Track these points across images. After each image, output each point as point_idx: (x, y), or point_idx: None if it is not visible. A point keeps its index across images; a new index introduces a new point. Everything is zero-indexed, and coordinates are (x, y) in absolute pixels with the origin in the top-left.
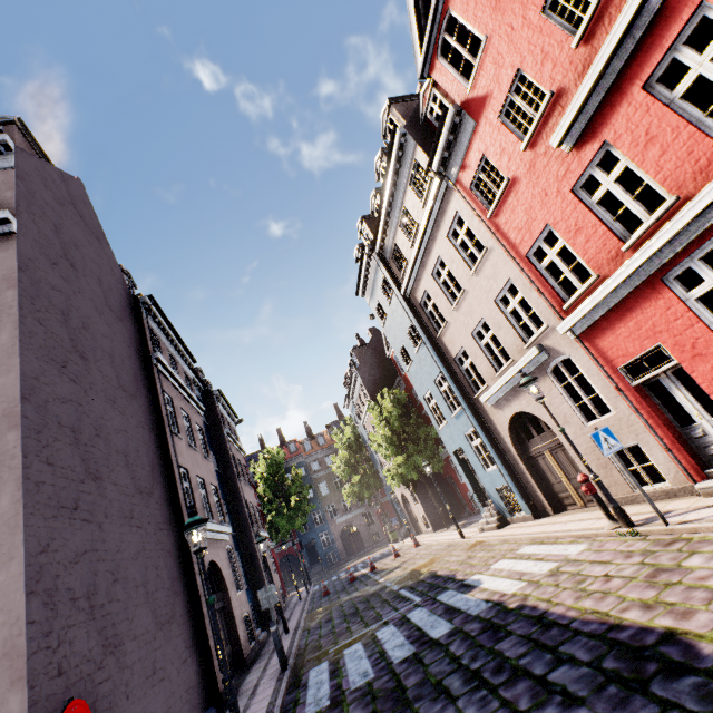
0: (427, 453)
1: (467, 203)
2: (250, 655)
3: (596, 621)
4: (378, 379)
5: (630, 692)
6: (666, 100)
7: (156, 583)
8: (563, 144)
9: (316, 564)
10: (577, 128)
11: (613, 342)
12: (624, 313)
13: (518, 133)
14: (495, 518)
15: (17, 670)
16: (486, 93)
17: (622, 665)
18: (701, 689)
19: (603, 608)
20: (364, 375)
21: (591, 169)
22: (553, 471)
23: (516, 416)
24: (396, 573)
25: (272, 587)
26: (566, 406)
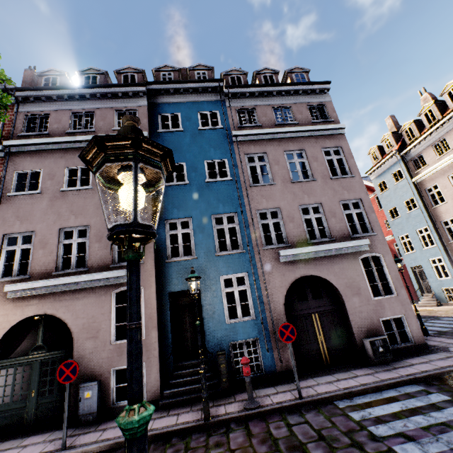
0: None
1: None
2: None
3: None
4: None
5: None
6: None
7: None
8: None
9: None
10: None
11: None
12: None
13: None
14: (435, 301)
15: (400, 284)
16: None
17: None
18: None
19: None
20: None
21: None
22: None
23: None
24: None
25: None
26: None
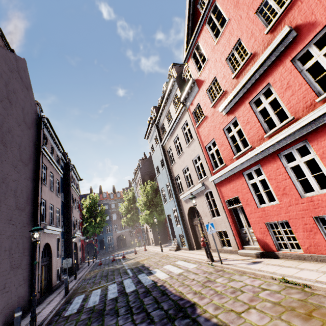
0: (159, 212)
1: (190, 118)
2: (55, 286)
3: (178, 295)
4: (147, 175)
5: (169, 321)
6: (255, 111)
7: (16, 250)
8: (223, 111)
9: (103, 249)
10: (228, 108)
11: (225, 190)
12: (230, 181)
13: (211, 100)
14: (175, 246)
15: None
16: (204, 79)
17: (173, 312)
18: (187, 323)
19: (183, 291)
20: (142, 172)
21: (230, 124)
22: (199, 233)
23: (191, 207)
24: (131, 261)
25: (70, 259)
26: (207, 209)
